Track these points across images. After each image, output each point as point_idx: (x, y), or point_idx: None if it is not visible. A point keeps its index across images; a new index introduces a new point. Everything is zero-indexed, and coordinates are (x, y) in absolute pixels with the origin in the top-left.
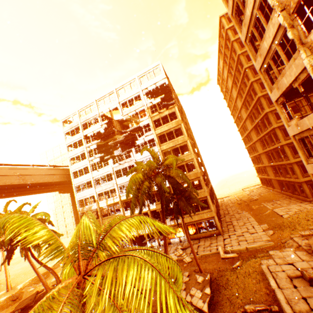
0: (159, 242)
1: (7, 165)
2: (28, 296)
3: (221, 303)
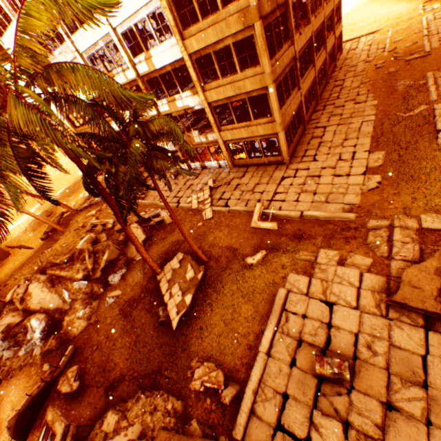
0: (189, 165)
1: None
2: (56, 217)
3: (197, 321)
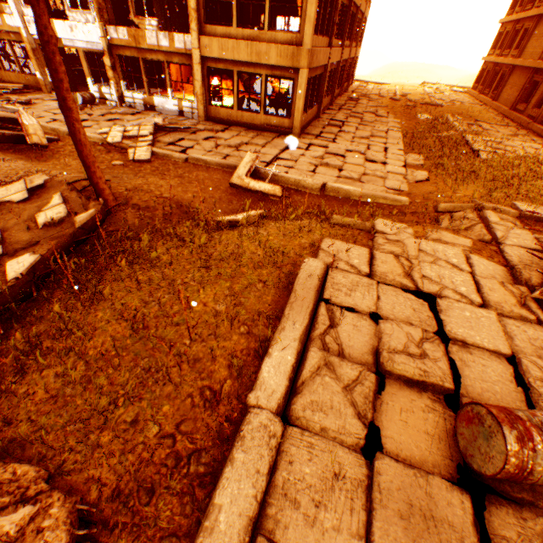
0: (121, 93)
1: None
2: None
3: (29, 330)
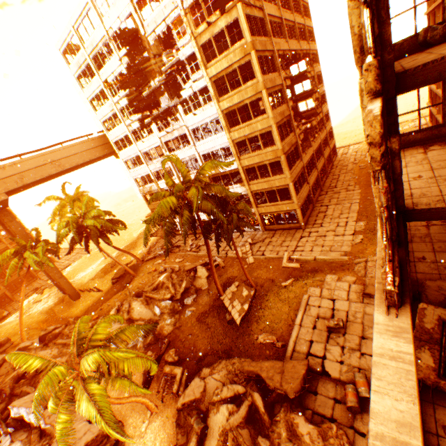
0: None
1: (30, 153)
2: (121, 267)
3: (253, 319)
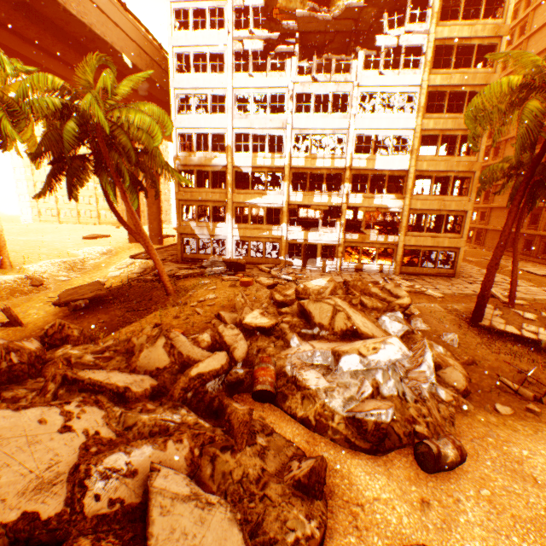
0: (340, 263)
1: None
2: (79, 286)
3: None
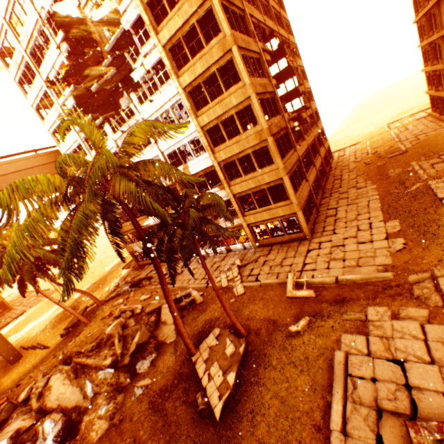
0: None
1: None
2: (79, 311)
3: (244, 406)
